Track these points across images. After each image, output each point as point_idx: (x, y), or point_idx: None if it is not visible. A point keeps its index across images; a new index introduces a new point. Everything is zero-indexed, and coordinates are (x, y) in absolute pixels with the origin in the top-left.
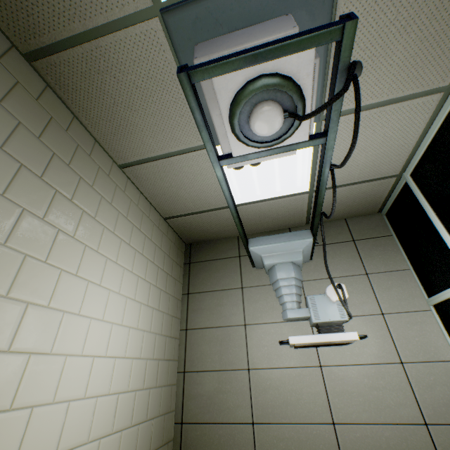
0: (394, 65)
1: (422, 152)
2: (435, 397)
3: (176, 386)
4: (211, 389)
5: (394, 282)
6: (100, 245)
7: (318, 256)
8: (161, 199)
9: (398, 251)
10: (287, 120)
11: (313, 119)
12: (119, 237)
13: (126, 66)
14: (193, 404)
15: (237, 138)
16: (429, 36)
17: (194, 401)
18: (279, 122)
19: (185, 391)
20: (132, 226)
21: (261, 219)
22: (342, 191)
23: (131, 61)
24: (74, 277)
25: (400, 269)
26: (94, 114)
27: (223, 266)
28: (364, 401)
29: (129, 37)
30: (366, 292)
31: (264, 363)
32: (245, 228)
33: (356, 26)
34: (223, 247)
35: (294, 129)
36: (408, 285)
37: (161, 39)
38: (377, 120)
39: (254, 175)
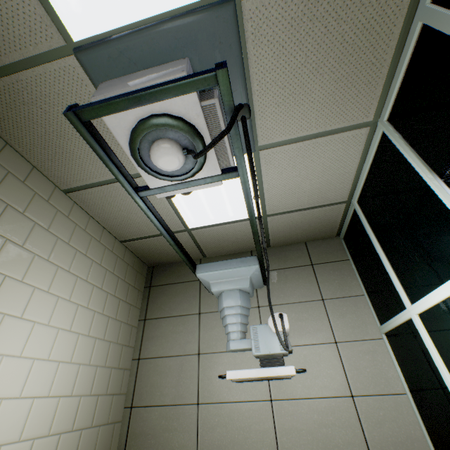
0: (316, 101)
1: (363, 181)
2: (384, 435)
3: (121, 423)
4: (158, 426)
5: (348, 308)
6: (27, 274)
7: (277, 280)
8: (113, 223)
9: (354, 276)
10: (191, 156)
11: (231, 153)
12: (56, 264)
13: (51, 98)
14: (137, 444)
15: (146, 172)
16: (342, 77)
17: (138, 441)
18: (179, 159)
19: (130, 430)
20: (75, 252)
21: (221, 242)
22: (296, 216)
23: (55, 94)
24: None
25: (355, 295)
26: (27, 142)
27: (183, 290)
28: (313, 440)
29: (49, 72)
30: (321, 319)
31: (215, 396)
32: (206, 251)
33: (227, 74)
34: (185, 270)
35: (199, 164)
36: (362, 312)
37: (81, 75)
38: (312, 151)
39: (204, 200)
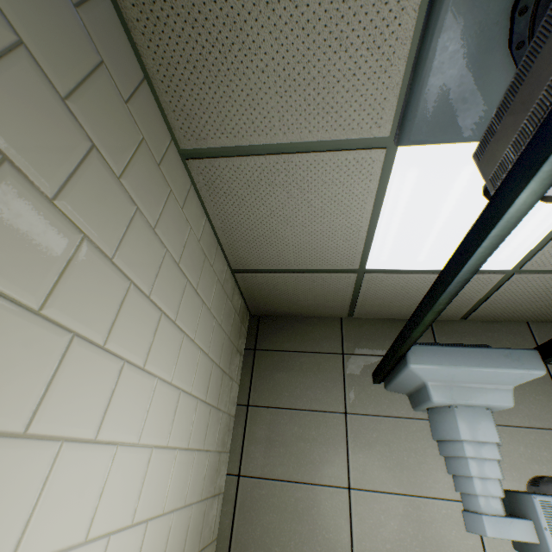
0: None
1: None
2: None
3: None
4: None
5: None
6: (114, 330)
7: None
8: (241, 236)
9: None
10: None
11: None
12: (158, 306)
13: None
14: None
15: None
16: None
17: None
18: None
19: None
20: (184, 283)
21: (395, 300)
22: None
23: None
24: (13, 444)
25: None
26: None
27: (313, 367)
28: None
29: None
30: None
31: None
32: (358, 309)
33: None
34: (315, 332)
35: None
36: None
37: None
38: None
39: (438, 224)
